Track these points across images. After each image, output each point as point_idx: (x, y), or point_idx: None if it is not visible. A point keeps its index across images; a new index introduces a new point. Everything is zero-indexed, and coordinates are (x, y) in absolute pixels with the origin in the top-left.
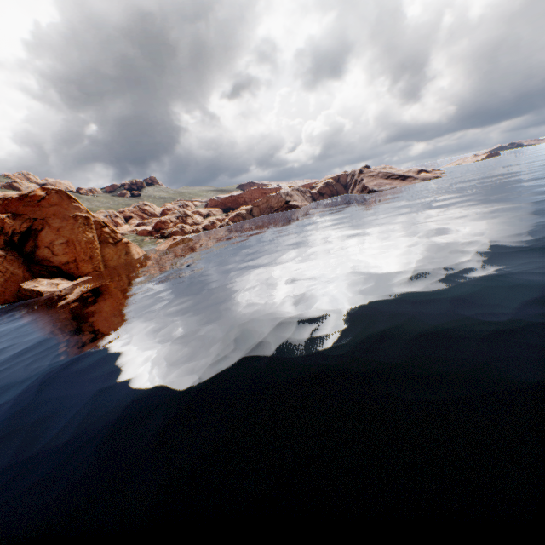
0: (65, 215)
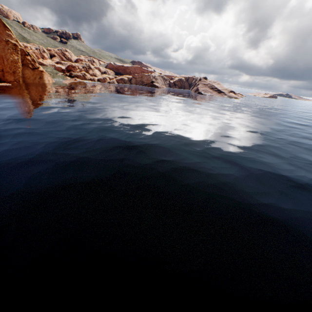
0: (0, 37)
